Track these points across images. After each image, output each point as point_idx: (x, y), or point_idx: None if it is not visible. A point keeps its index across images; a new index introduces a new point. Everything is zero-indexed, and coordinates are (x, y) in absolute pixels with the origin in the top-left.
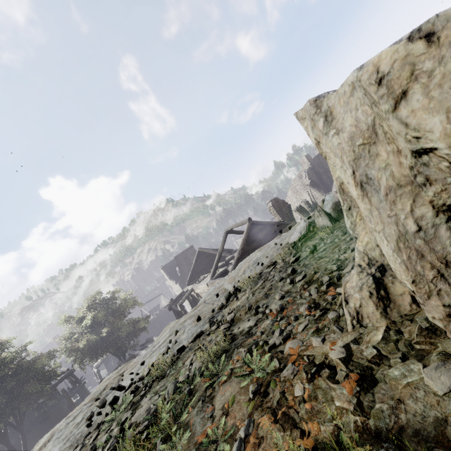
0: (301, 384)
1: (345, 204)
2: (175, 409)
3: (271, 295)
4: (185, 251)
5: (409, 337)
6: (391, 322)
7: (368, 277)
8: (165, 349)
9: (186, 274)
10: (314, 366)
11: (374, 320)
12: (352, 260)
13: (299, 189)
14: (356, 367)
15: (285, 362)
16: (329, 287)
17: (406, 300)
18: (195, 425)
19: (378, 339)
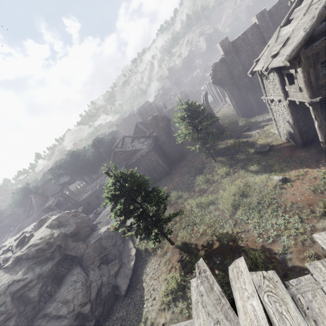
0: None
1: None
2: None
3: None
4: (146, 108)
5: None
6: None
7: None
8: None
9: None
10: None
11: None
12: None
13: None
14: None
15: None
16: None
17: None
18: None
19: None
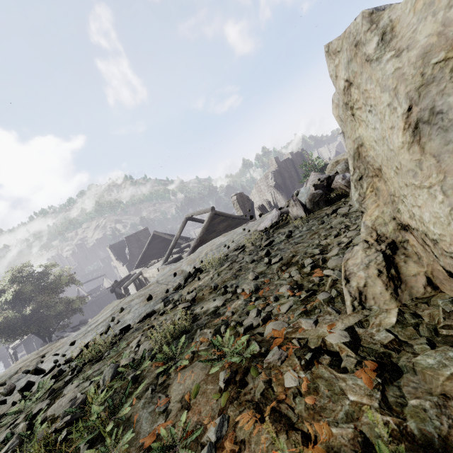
0: (295, 372)
1: (356, 172)
2: (112, 400)
3: (241, 276)
4: (138, 233)
5: (432, 321)
6: (402, 305)
7: (378, 253)
8: (105, 329)
9: (136, 257)
10: (308, 352)
11: (381, 301)
12: (336, 245)
13: (264, 189)
14: (368, 354)
15: (266, 346)
16: (313, 270)
17: (421, 281)
18: (140, 421)
19: (389, 322)
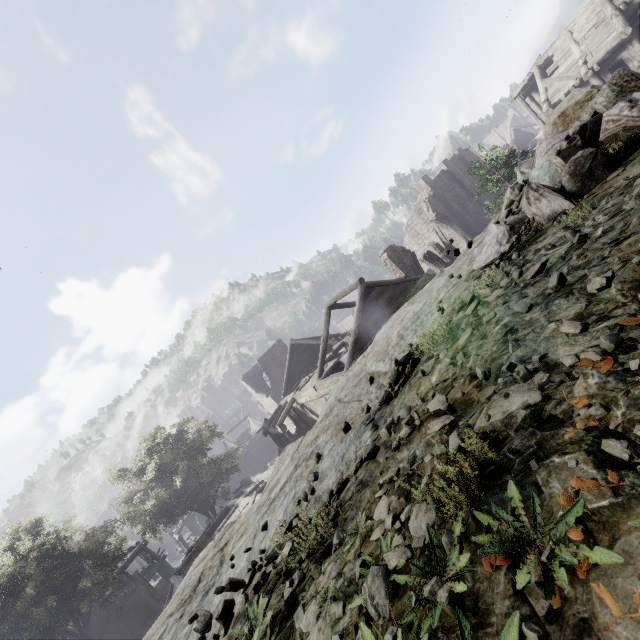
0: None
1: None
2: None
3: (528, 338)
4: (272, 349)
5: None
6: None
7: None
8: (302, 493)
9: (279, 381)
10: None
11: None
12: None
13: (420, 229)
14: None
15: None
16: None
17: None
18: None
19: None
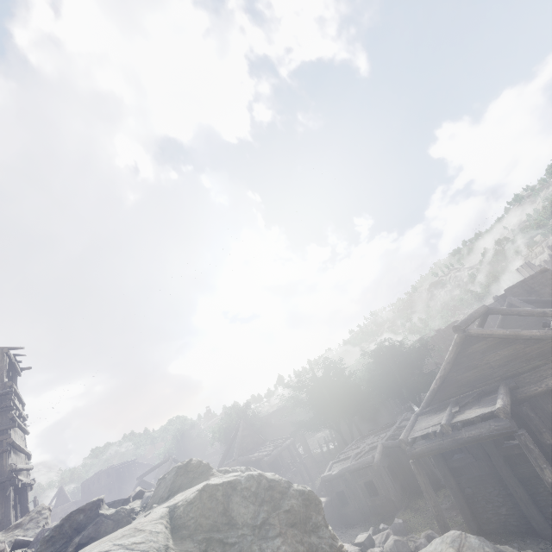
0: None
1: None
2: None
3: None
4: (528, 280)
5: None
6: None
7: None
8: None
9: None
10: None
11: None
12: None
13: None
14: None
15: None
16: None
17: None
18: None
19: None
